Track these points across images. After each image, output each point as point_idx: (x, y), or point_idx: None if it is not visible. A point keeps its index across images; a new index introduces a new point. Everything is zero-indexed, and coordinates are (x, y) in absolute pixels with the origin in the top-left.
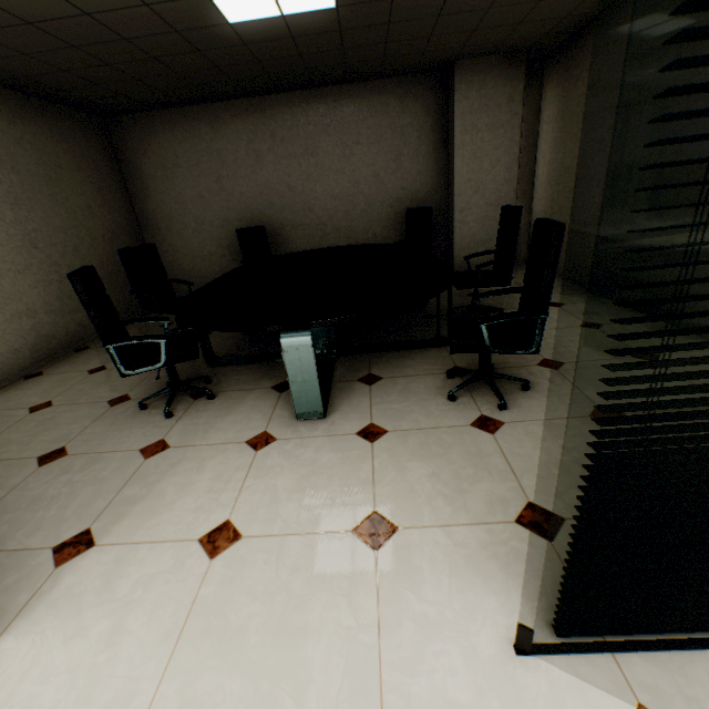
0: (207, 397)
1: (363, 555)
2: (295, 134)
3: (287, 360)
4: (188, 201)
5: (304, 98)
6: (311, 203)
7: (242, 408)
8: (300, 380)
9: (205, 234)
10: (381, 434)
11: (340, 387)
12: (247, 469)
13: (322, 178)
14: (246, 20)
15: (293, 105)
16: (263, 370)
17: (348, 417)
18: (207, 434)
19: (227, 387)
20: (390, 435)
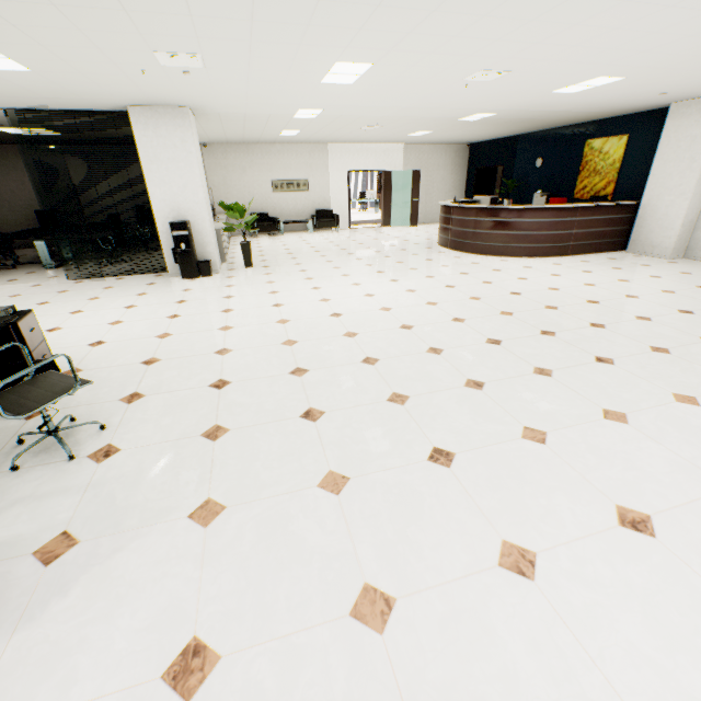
0: (14, 268)
1: (48, 279)
2: (69, 164)
3: (38, 249)
4: (4, 193)
5: (72, 148)
6: (84, 200)
7: (27, 270)
8: (44, 255)
9: (17, 212)
10: (71, 270)
11: (68, 265)
12: (25, 275)
13: (89, 188)
14: (23, 134)
15: (66, 151)
16: (41, 264)
17: (64, 269)
18: (13, 273)
19: (23, 267)
20: (74, 270)
